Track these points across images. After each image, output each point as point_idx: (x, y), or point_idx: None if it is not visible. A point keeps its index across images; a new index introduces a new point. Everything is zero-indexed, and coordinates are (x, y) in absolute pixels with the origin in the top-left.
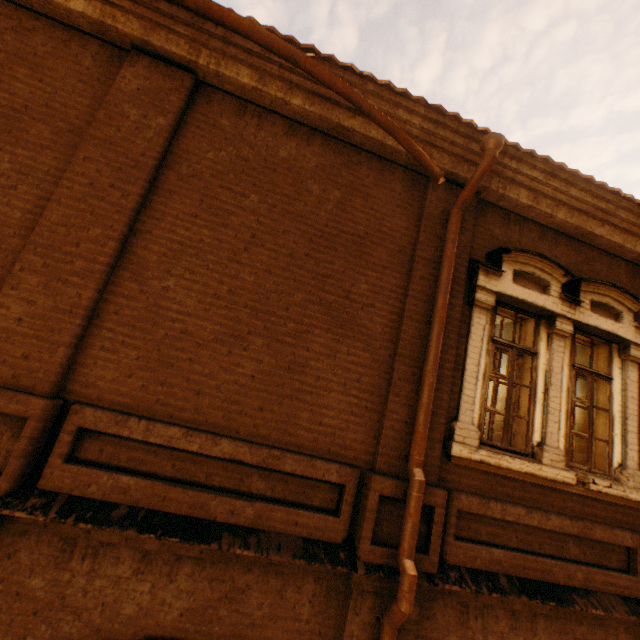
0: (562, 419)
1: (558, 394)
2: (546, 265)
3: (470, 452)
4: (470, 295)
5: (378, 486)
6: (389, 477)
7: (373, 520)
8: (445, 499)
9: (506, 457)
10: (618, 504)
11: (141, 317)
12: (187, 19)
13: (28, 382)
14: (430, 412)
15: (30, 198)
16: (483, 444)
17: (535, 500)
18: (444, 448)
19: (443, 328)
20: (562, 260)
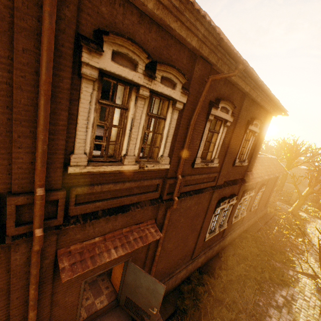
0: (139, 141)
1: (137, 130)
2: (136, 49)
3: (81, 169)
4: (80, 68)
5: (13, 202)
6: (22, 195)
7: (14, 218)
8: (65, 195)
9: (103, 167)
10: (157, 170)
11: None
12: None
13: None
14: (45, 157)
15: None
16: (93, 161)
17: (121, 178)
18: (66, 169)
19: (49, 99)
20: (152, 44)
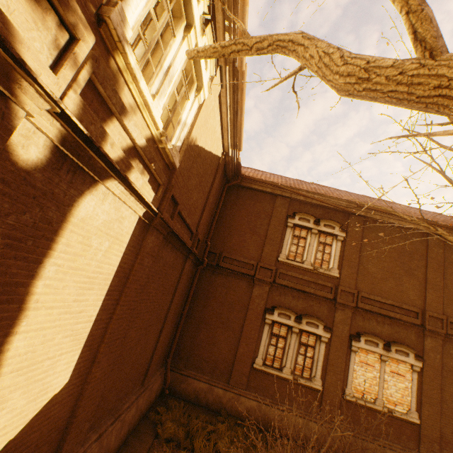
0: None
1: None
2: None
3: None
4: None
5: None
6: None
7: None
8: None
9: None
10: None
11: (450, 297)
12: (447, 229)
13: (437, 312)
14: None
15: (420, 272)
16: None
17: None
18: None
19: None
20: None
